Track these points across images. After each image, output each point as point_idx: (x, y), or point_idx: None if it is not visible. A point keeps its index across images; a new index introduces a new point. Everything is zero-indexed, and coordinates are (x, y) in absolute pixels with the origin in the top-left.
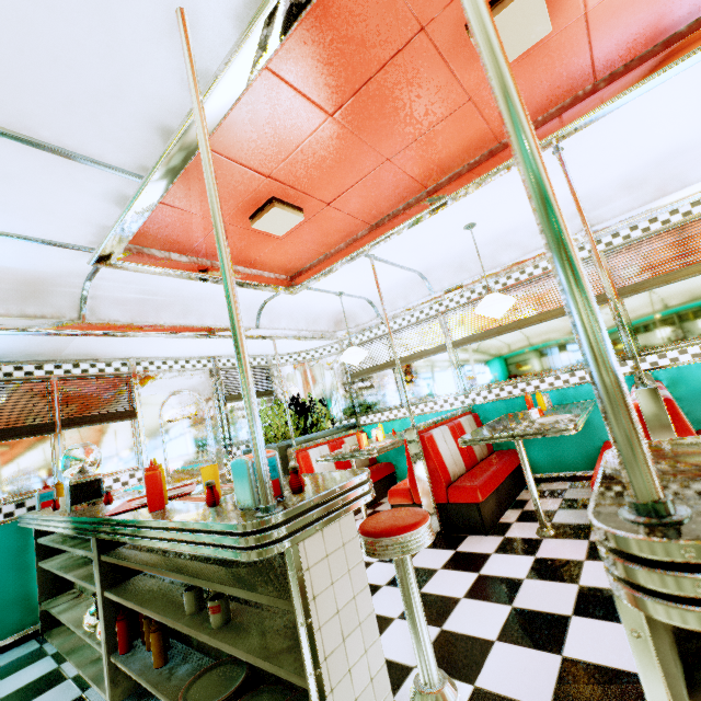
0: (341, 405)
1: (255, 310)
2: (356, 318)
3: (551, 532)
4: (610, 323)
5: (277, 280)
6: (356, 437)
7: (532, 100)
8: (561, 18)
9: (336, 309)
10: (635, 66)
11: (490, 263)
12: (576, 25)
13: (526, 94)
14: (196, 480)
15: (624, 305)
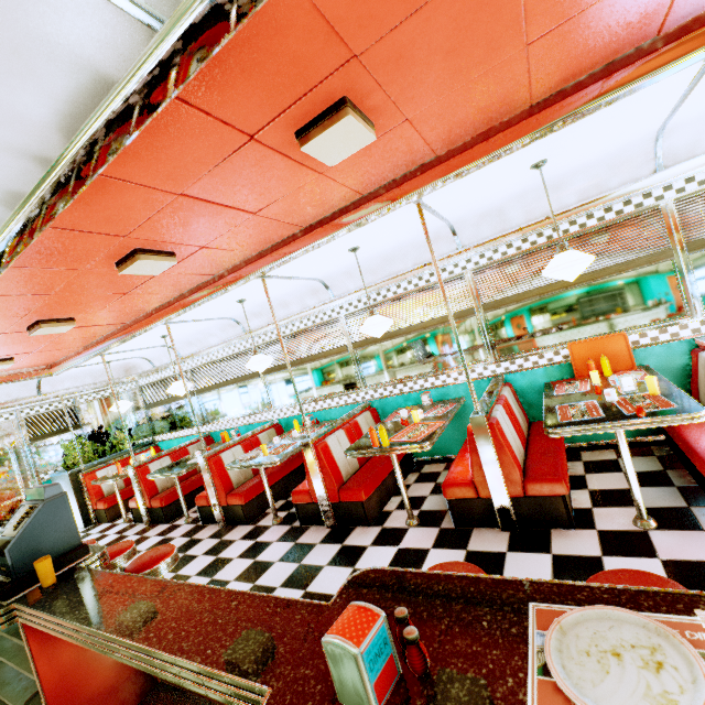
0: (143, 427)
1: (34, 383)
2: (141, 366)
3: (189, 521)
4: (263, 389)
5: (36, 373)
6: (116, 466)
7: (120, 318)
8: (85, 315)
9: (121, 363)
10: (162, 309)
11: (206, 343)
12: (100, 312)
13: (111, 319)
14: (6, 503)
15: (267, 379)
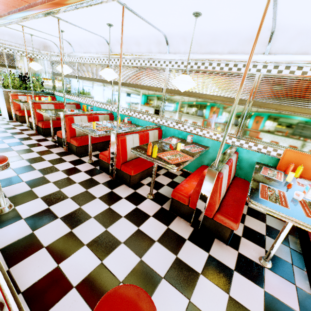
0: (50, 84)
1: None
2: (53, 48)
3: (53, 140)
4: (111, 92)
5: None
6: (26, 97)
7: None
8: None
9: (42, 40)
10: (51, 0)
11: (88, 49)
12: None
13: None
14: None
15: (115, 87)
